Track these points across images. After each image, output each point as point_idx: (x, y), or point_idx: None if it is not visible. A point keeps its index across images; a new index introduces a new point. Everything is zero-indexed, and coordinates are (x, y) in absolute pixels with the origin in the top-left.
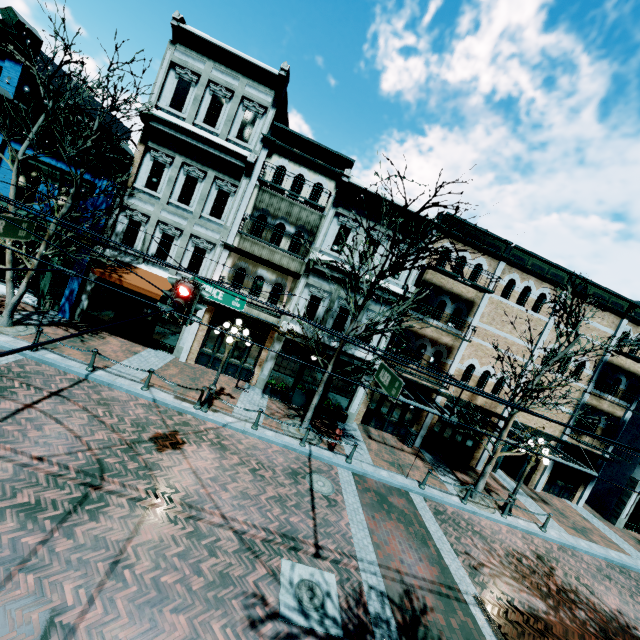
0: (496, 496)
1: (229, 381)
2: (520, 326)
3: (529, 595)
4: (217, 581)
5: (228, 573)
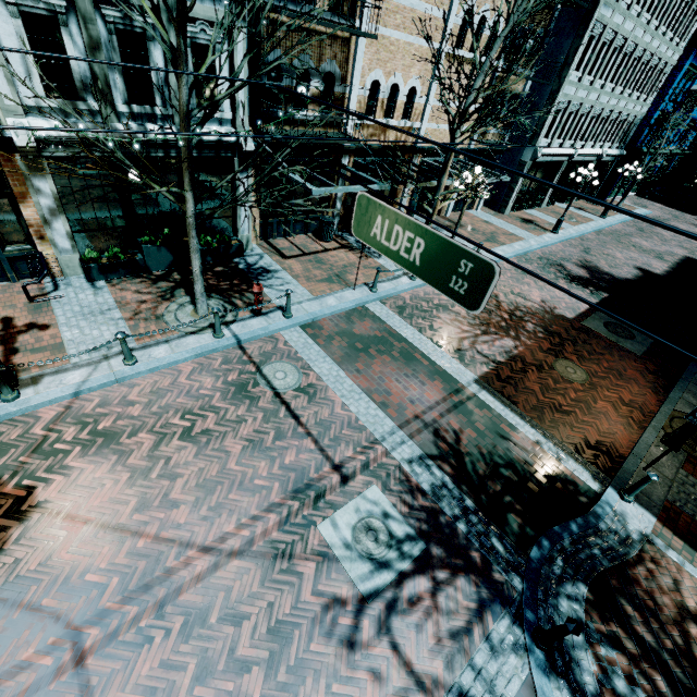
0: None
1: (6, 296)
2: None
3: (500, 340)
4: (275, 647)
5: (278, 620)
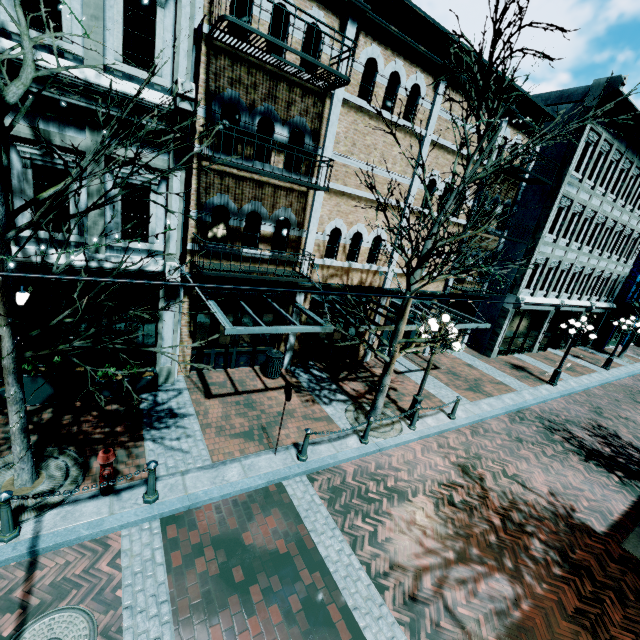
0: (395, 394)
1: None
2: (391, 150)
3: (487, 579)
4: None
5: None
